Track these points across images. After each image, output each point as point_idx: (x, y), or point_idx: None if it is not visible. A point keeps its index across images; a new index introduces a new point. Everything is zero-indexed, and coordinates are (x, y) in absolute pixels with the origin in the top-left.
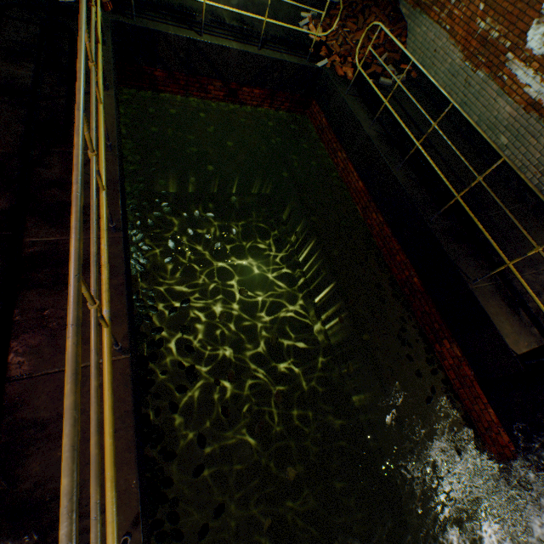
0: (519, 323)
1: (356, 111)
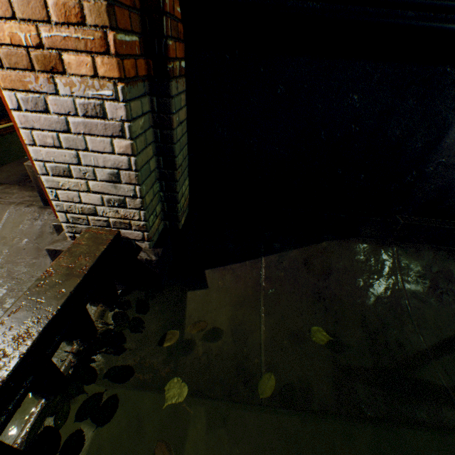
0: (20, 180)
1: None
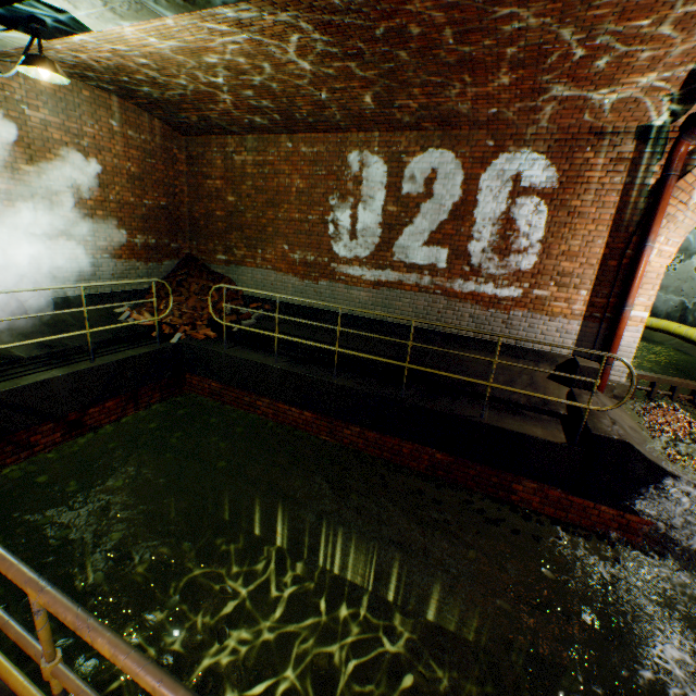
0: (534, 420)
1: (250, 357)
